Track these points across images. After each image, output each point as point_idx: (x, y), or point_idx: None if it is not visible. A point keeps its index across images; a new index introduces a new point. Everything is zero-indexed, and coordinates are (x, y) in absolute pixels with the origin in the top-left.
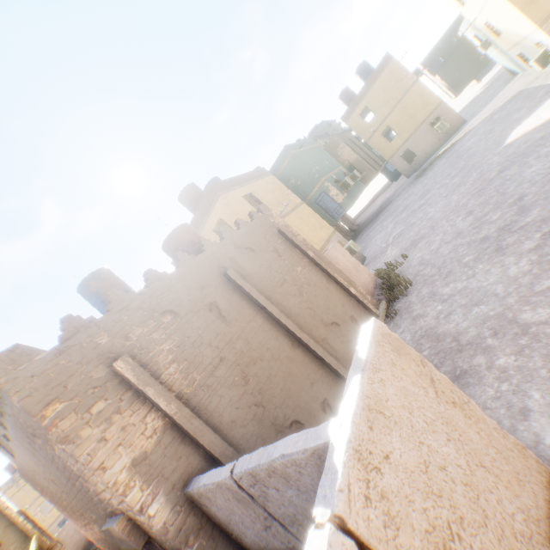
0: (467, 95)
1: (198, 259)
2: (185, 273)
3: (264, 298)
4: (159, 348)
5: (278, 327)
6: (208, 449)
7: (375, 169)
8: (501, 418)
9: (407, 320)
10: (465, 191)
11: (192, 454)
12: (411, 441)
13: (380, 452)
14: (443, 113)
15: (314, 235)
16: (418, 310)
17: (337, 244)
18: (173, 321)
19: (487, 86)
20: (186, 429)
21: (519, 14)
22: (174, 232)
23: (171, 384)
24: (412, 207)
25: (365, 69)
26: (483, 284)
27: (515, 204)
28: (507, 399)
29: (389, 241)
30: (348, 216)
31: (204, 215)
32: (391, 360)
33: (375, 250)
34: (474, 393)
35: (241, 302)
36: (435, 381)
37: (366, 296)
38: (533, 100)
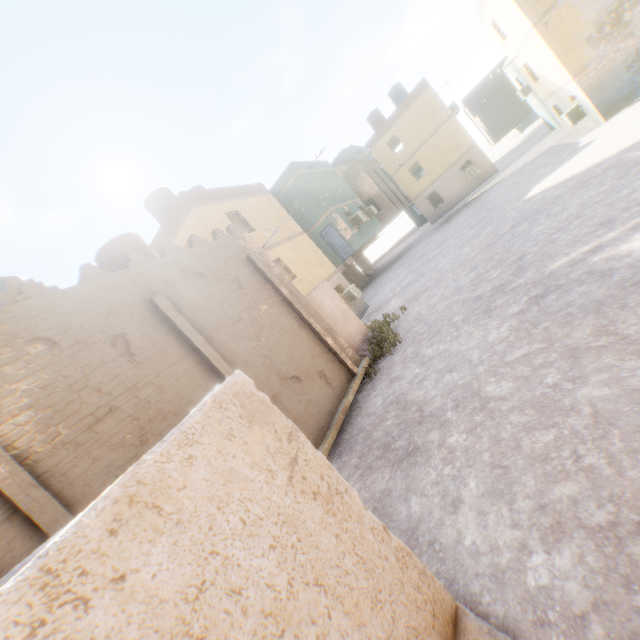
0: (508, 145)
1: (115, 276)
2: (88, 292)
3: (200, 337)
4: (11, 387)
5: (212, 376)
6: (47, 532)
7: (397, 208)
8: (434, 508)
9: (385, 383)
10: (477, 244)
11: (20, 537)
12: (193, 551)
13: (109, 571)
14: (476, 157)
15: (310, 272)
16: (397, 372)
17: (327, 285)
18: (47, 353)
19: (527, 138)
20: (18, 502)
21: (555, 59)
22: (114, 242)
23: (16, 438)
24: (427, 256)
25: (399, 92)
26: (463, 349)
27: (515, 263)
28: (446, 485)
29: (396, 291)
30: (365, 258)
31: (172, 228)
32: (230, 430)
33: (381, 299)
34: (419, 475)
35: (166, 338)
36: (299, 463)
37: (347, 349)
38: (560, 156)
